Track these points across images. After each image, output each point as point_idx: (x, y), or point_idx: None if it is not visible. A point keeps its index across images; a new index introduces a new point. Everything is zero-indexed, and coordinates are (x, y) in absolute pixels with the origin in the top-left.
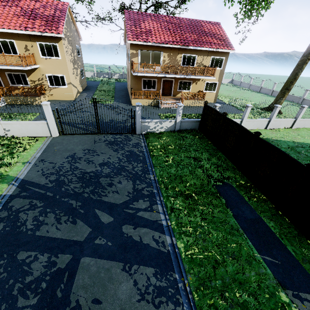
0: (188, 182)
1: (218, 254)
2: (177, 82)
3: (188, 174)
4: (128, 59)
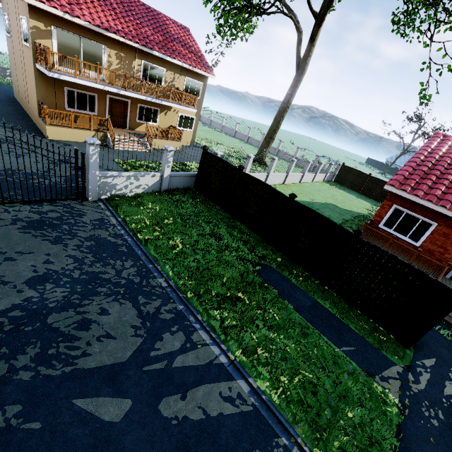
0: (223, 277)
1: (308, 371)
2: (135, 106)
3: (217, 263)
4: (20, 37)
